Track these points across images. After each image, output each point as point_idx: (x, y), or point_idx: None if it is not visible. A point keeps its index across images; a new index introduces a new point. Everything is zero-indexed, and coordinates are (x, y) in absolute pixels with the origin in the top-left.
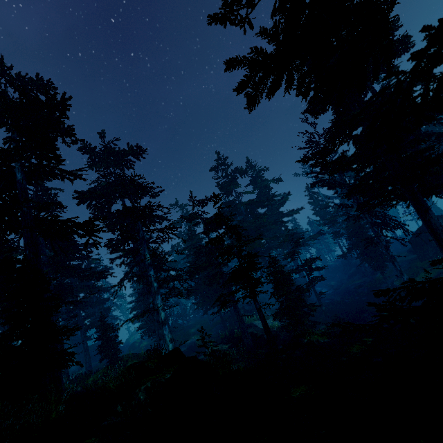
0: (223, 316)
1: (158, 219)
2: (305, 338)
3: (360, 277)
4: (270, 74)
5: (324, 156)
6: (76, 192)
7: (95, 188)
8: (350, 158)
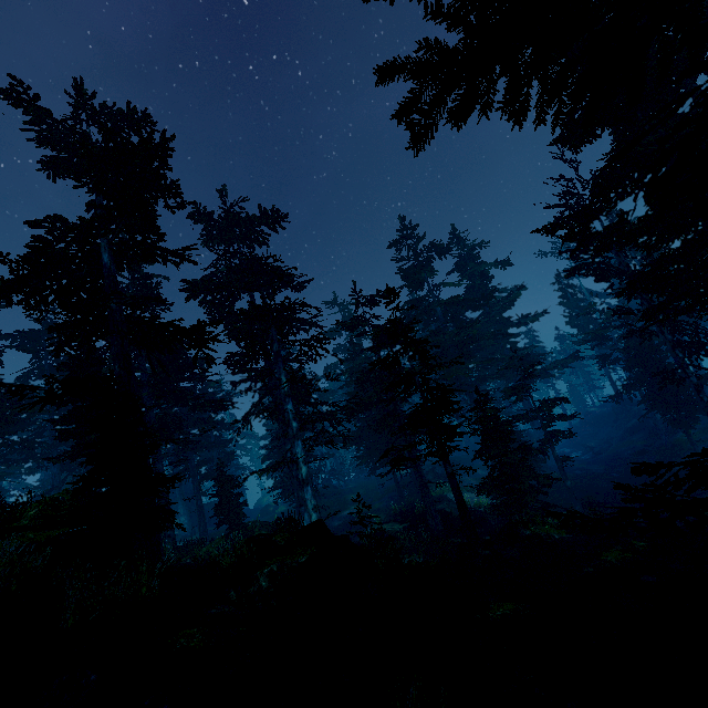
0: (400, 480)
1: (304, 324)
2: (527, 528)
3: (644, 437)
4: (451, 85)
5: (587, 222)
6: (184, 281)
7: (212, 276)
8: (635, 225)
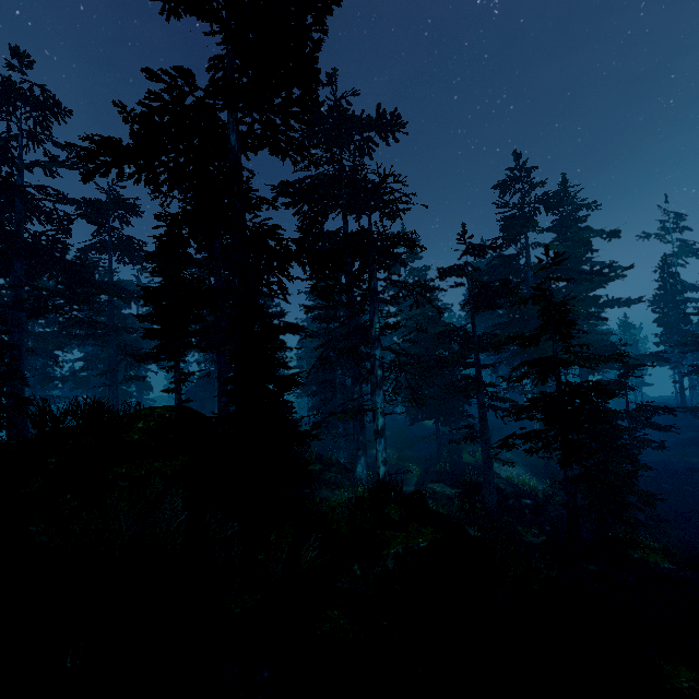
0: (430, 432)
1: (390, 259)
2: (634, 550)
3: None
4: None
5: None
6: (288, 184)
7: (302, 181)
8: None
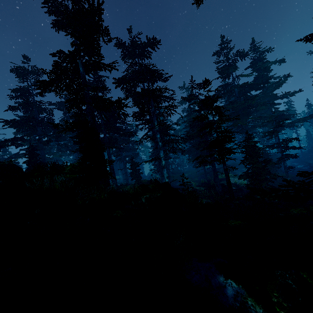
0: (207, 170)
1: (167, 98)
2: (258, 195)
3: None
4: None
5: None
6: (114, 78)
7: (126, 75)
8: None
